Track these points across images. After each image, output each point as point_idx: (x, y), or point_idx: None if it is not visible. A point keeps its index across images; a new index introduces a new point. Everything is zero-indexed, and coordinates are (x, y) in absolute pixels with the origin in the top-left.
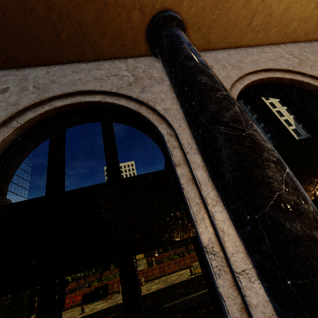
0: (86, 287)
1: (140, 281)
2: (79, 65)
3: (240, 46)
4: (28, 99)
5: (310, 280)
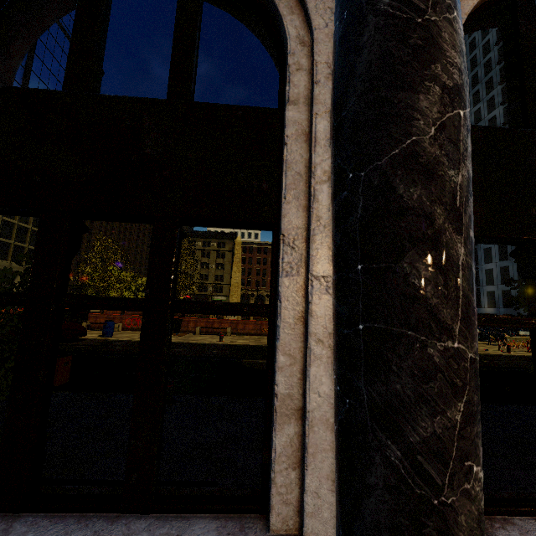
0: None
1: (225, 331)
2: None
3: None
4: None
5: (387, 266)
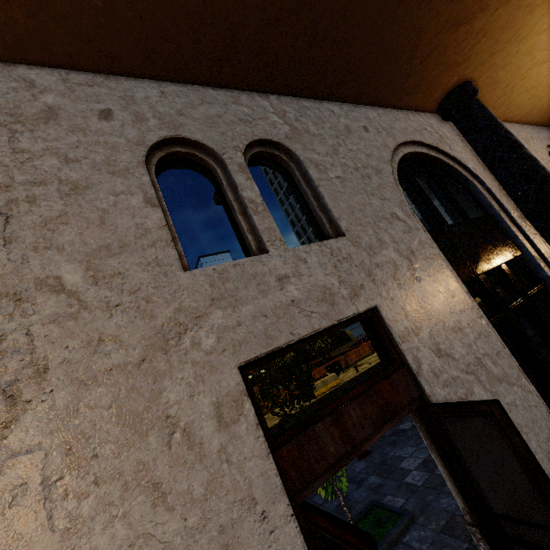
0: None
1: None
2: (393, 111)
3: None
4: (390, 142)
5: None
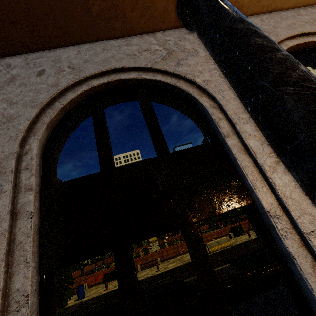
0: (105, 268)
1: (156, 261)
2: (108, 42)
3: (272, 10)
4: (66, 80)
5: None
